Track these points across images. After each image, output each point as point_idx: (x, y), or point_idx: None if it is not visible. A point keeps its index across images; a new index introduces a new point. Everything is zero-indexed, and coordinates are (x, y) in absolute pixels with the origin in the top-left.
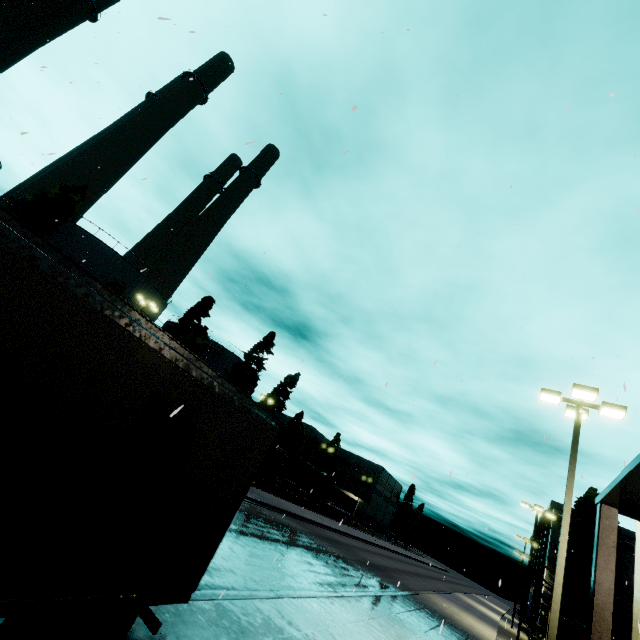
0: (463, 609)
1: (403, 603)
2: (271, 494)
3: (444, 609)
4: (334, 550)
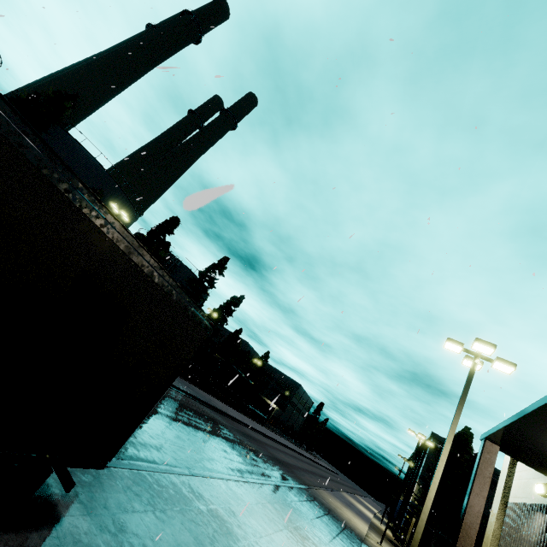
0: (345, 505)
1: (298, 494)
2: (204, 391)
3: (330, 503)
4: (248, 444)
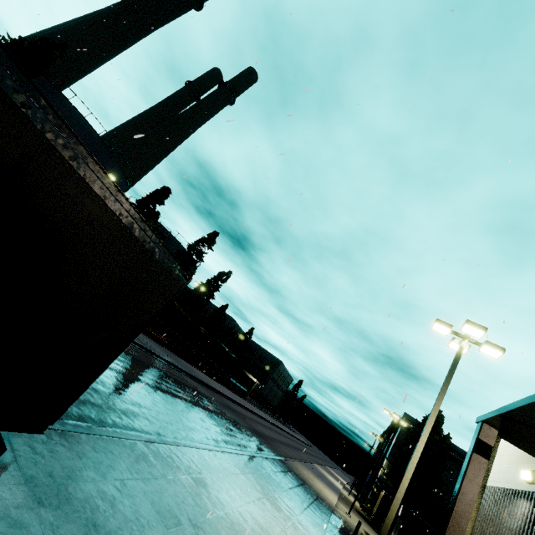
0: (317, 476)
1: (272, 465)
2: (186, 362)
3: (303, 474)
4: (227, 414)
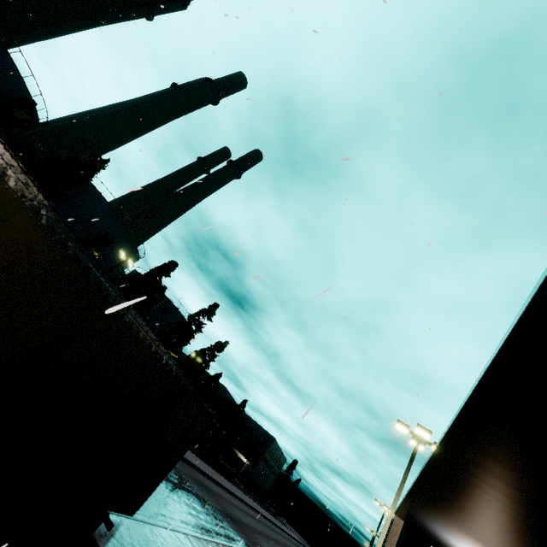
0: None
1: None
2: None
3: None
4: (216, 503)
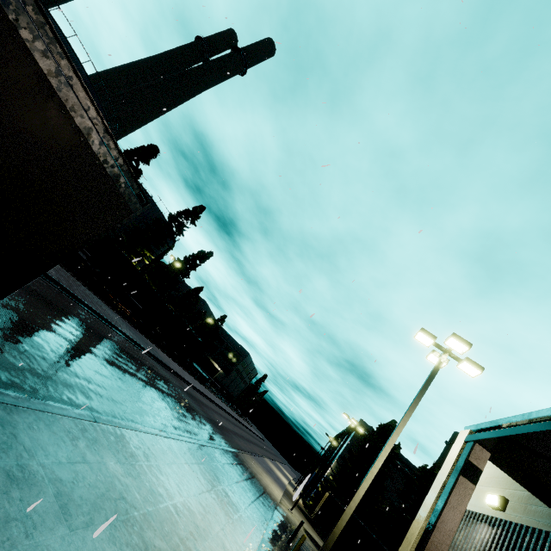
0: (266, 471)
1: (222, 456)
2: (147, 339)
3: (252, 468)
4: (182, 399)
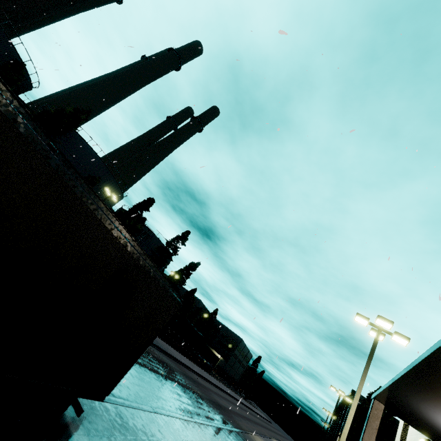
0: None
1: (235, 437)
2: (162, 340)
3: None
4: (197, 389)
